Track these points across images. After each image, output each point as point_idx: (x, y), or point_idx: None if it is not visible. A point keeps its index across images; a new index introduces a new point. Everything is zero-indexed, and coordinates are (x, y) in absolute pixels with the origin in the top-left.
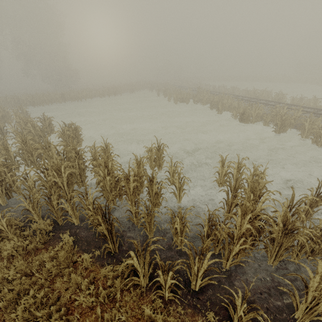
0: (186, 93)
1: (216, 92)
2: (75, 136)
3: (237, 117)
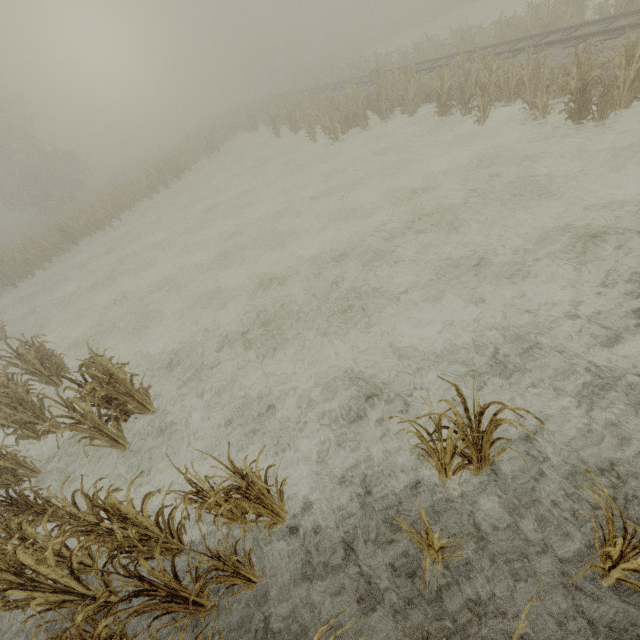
0: (353, 101)
1: (420, 63)
2: (118, 395)
3: (560, 111)
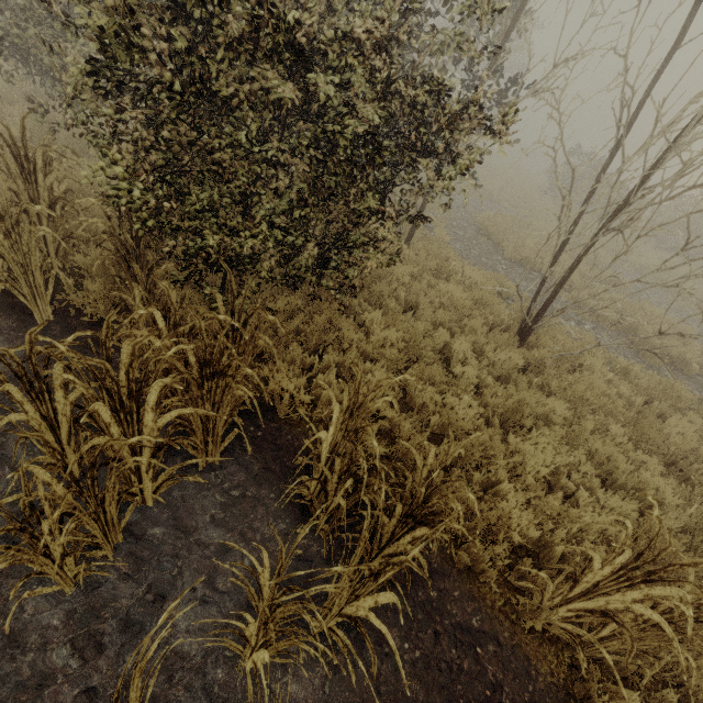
0: None
1: None
2: None
3: None
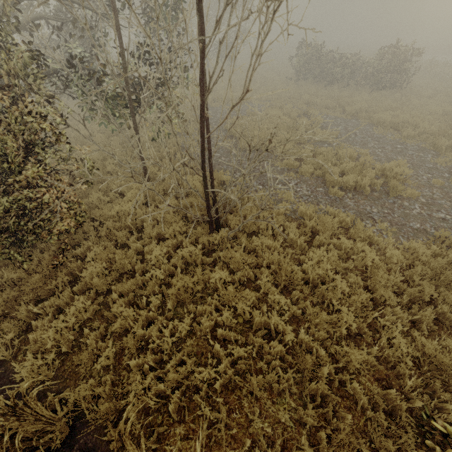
0: None
1: None
2: None
3: None
